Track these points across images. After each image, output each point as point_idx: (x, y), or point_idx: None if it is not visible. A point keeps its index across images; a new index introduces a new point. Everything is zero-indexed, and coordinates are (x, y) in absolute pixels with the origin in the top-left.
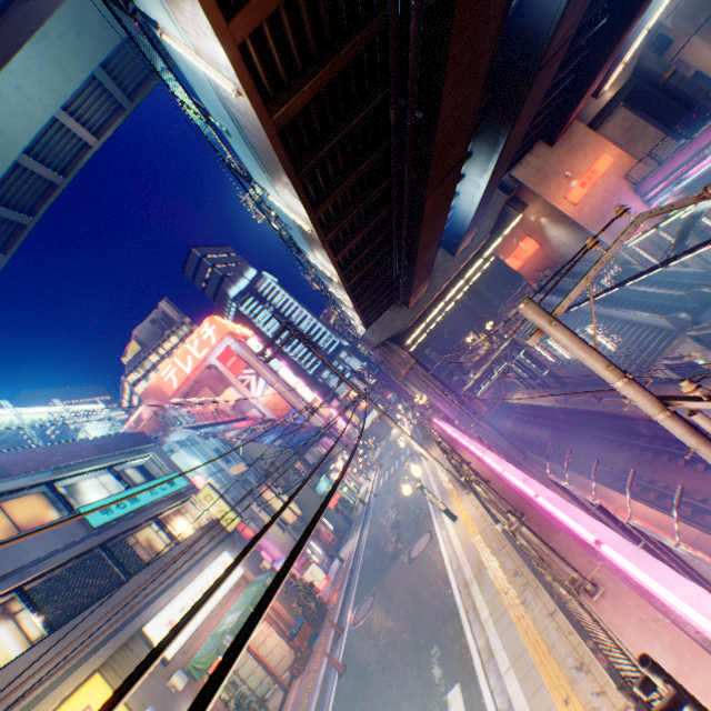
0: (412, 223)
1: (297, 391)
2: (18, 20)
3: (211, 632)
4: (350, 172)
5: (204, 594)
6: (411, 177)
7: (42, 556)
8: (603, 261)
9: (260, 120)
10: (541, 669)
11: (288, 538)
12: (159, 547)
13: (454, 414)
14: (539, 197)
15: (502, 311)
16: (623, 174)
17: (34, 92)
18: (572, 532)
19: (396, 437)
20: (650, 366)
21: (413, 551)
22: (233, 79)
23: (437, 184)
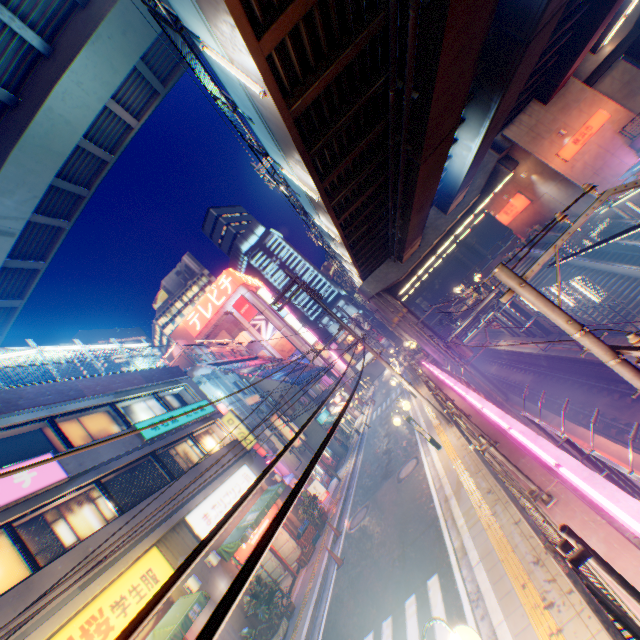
0: (407, 188)
1: (300, 335)
2: (77, 26)
3: (236, 526)
4: (352, 147)
5: (280, 453)
6: (406, 148)
7: (112, 458)
8: (570, 232)
9: (280, 113)
10: (505, 563)
11: (294, 458)
12: (194, 458)
13: (442, 359)
14: (530, 155)
15: (491, 264)
16: (619, 129)
17: (91, 86)
18: (539, 460)
19: (387, 377)
20: (635, 317)
21: (401, 473)
22: (261, 83)
23: (430, 153)
